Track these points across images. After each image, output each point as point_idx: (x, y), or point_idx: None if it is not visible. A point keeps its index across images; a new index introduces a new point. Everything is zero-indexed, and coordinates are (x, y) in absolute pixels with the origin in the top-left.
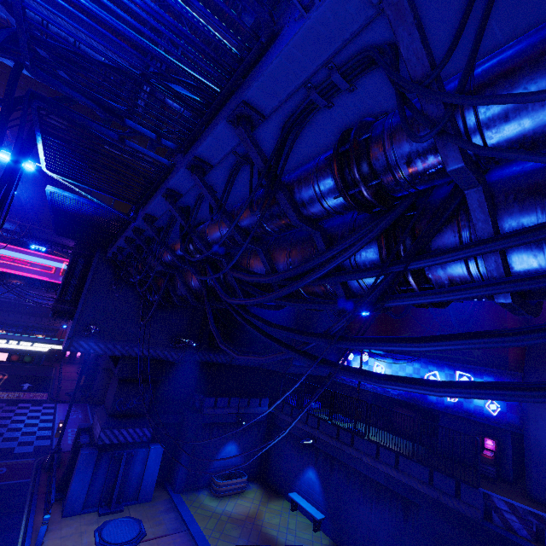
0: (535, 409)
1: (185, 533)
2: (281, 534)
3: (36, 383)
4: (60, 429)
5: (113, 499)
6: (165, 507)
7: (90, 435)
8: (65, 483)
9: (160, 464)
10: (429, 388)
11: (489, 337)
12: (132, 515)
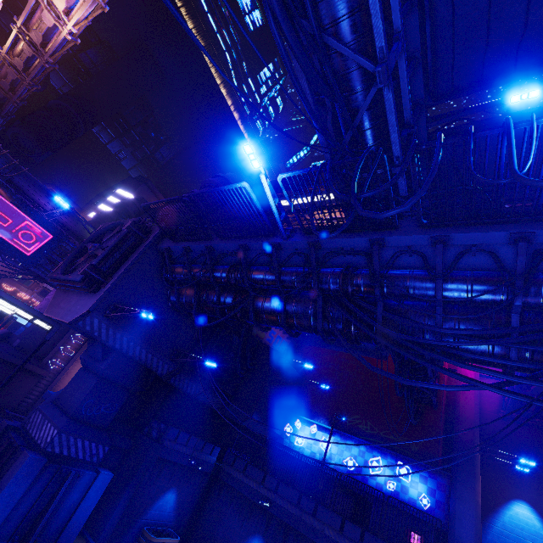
0: (460, 507)
1: None
2: None
3: None
4: None
5: (35, 533)
6: None
7: (26, 437)
8: None
9: None
10: None
11: None
12: None
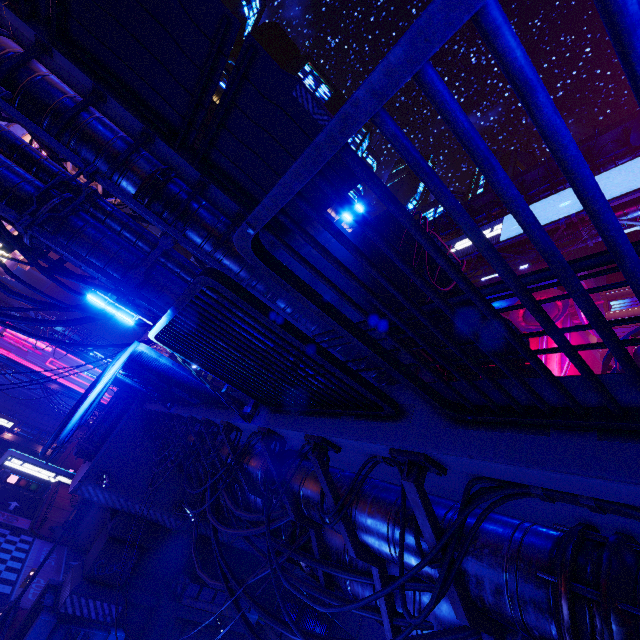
0: None
1: None
2: None
3: (24, 503)
4: (30, 578)
5: None
6: None
7: (56, 596)
8: None
9: None
10: None
11: (286, 627)
12: None
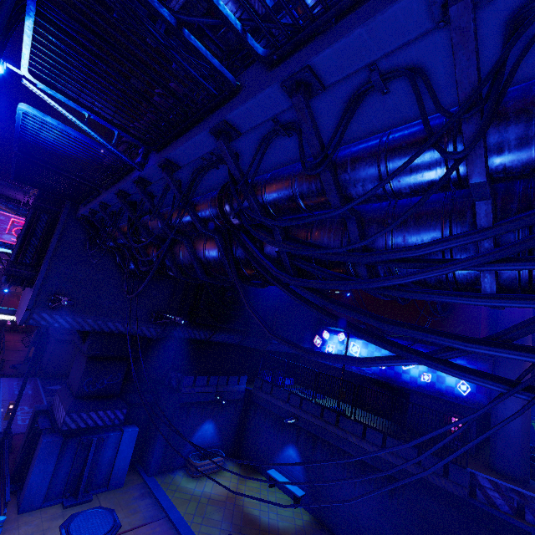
0: None
1: (164, 521)
2: (263, 513)
3: None
4: (11, 411)
5: (81, 489)
6: (140, 492)
7: (51, 418)
8: (19, 473)
9: None
10: None
11: None
12: (103, 505)
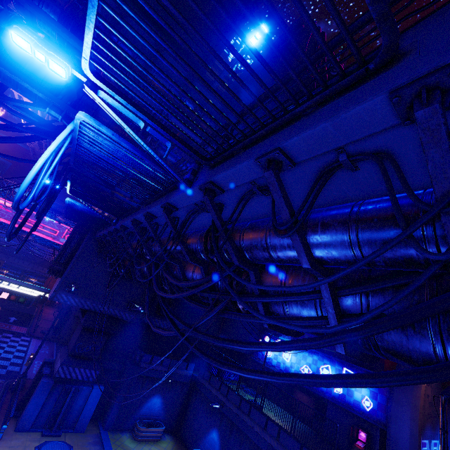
0: (396, 410)
1: None
2: None
3: (20, 318)
4: (31, 359)
5: (56, 424)
6: (94, 440)
7: (51, 368)
8: (23, 404)
9: (98, 403)
10: (219, 364)
11: (238, 343)
12: (67, 441)
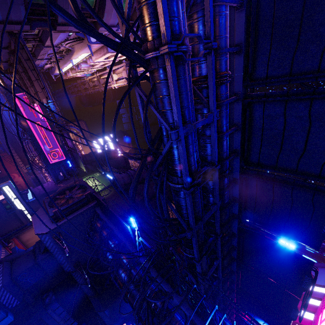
0: None
1: None
2: None
3: None
4: None
5: None
6: None
7: None
8: None
9: None
10: None
11: None
12: None
